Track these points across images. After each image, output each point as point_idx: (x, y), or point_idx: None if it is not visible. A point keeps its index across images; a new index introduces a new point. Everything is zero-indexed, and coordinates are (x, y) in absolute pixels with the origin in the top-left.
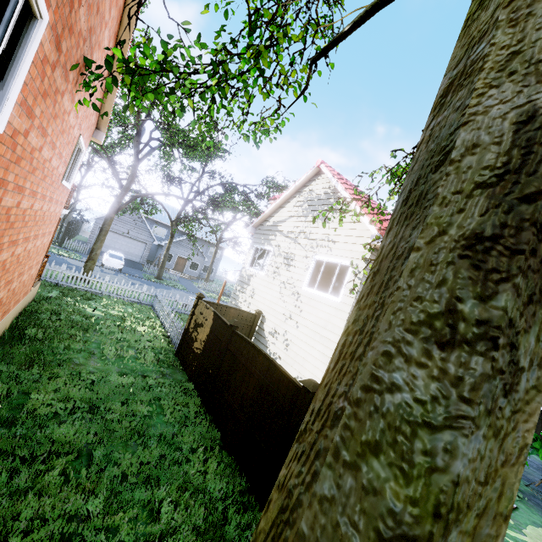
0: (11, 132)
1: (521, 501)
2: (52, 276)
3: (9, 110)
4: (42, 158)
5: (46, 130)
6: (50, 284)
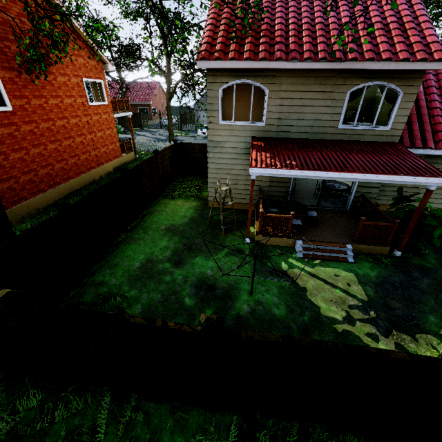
0: (19, 107)
1: (376, 263)
2: (151, 148)
3: (9, 103)
4: (53, 104)
5: (42, 95)
6: (150, 153)
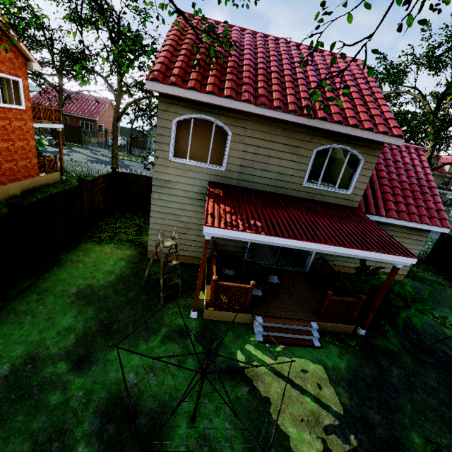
0: None
1: (343, 347)
2: (86, 170)
3: None
4: None
5: None
6: (83, 175)
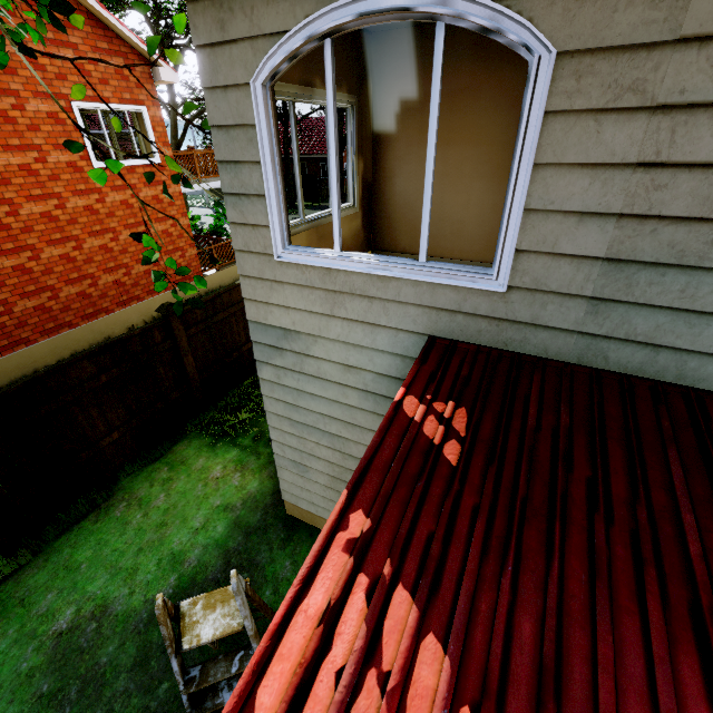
0: None
1: None
2: None
3: None
4: None
5: None
6: None
